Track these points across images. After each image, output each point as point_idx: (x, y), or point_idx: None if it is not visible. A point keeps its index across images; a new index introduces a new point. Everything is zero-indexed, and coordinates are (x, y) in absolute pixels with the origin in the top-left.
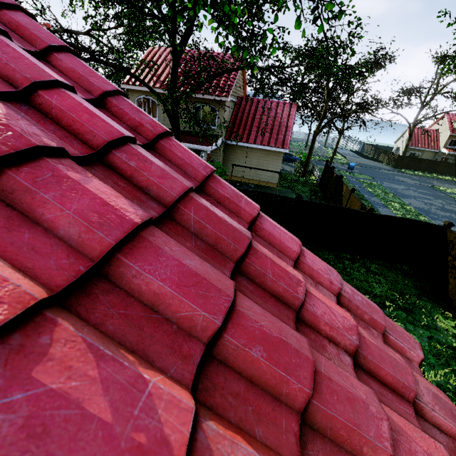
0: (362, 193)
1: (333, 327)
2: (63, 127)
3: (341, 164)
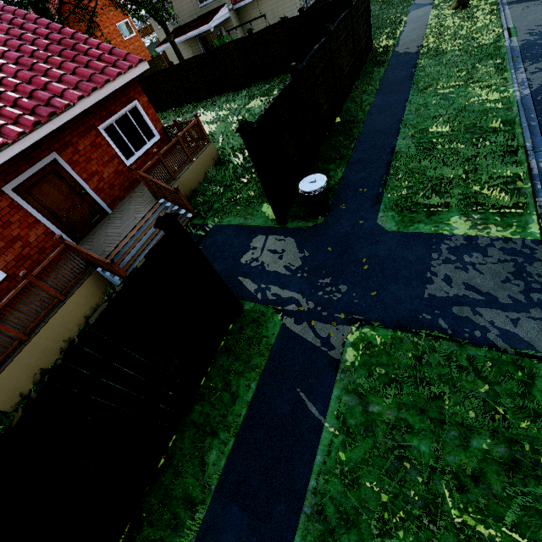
0: None
1: (93, 54)
2: (41, 36)
3: None
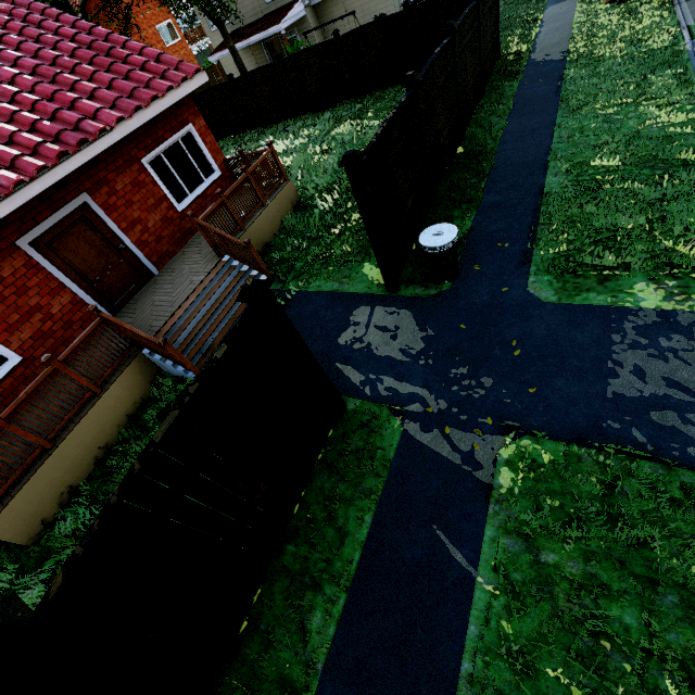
0: None
1: (135, 62)
2: (65, 37)
3: None
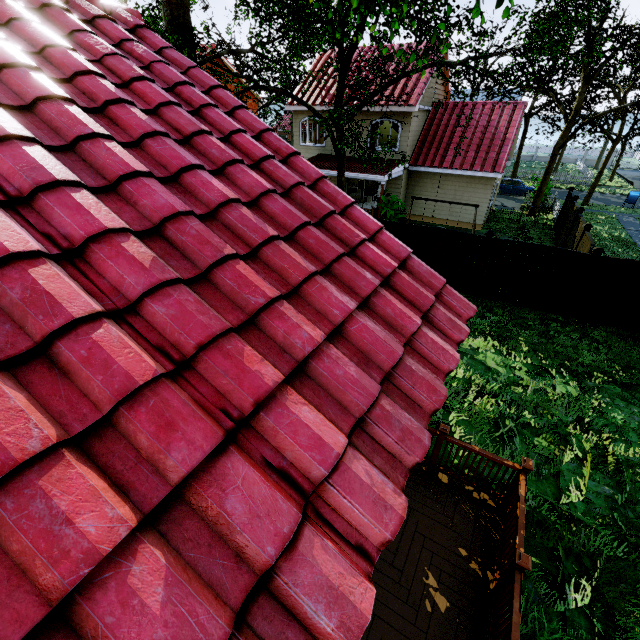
0: (635, 239)
1: (374, 261)
2: (242, 152)
3: (617, 196)
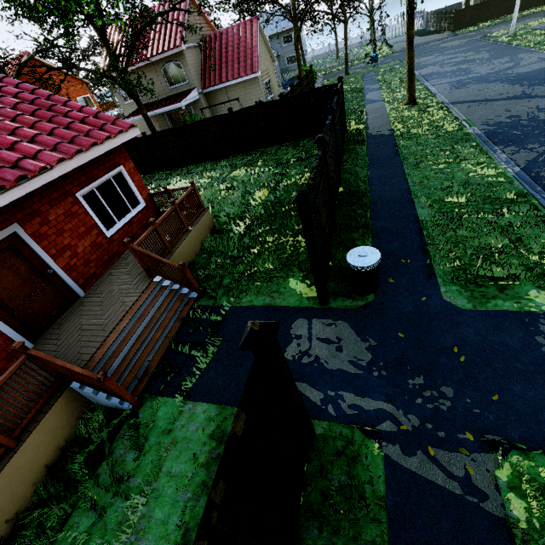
0: (365, 85)
1: (75, 116)
2: (8, 94)
3: None
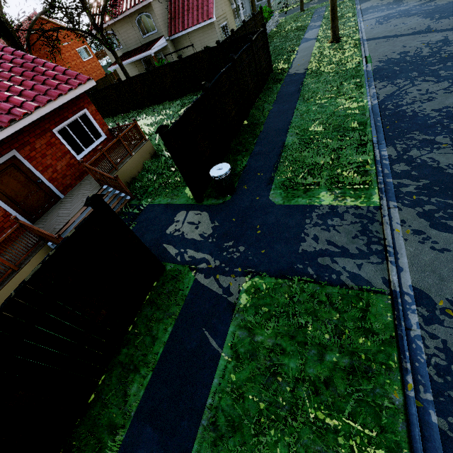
0: (310, 23)
1: (50, 74)
2: (6, 60)
3: None
